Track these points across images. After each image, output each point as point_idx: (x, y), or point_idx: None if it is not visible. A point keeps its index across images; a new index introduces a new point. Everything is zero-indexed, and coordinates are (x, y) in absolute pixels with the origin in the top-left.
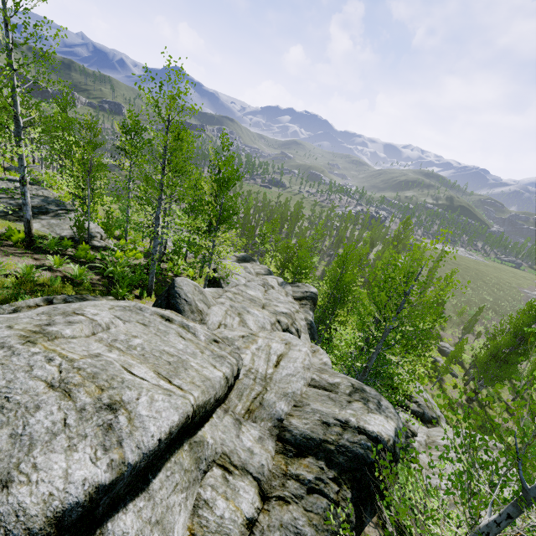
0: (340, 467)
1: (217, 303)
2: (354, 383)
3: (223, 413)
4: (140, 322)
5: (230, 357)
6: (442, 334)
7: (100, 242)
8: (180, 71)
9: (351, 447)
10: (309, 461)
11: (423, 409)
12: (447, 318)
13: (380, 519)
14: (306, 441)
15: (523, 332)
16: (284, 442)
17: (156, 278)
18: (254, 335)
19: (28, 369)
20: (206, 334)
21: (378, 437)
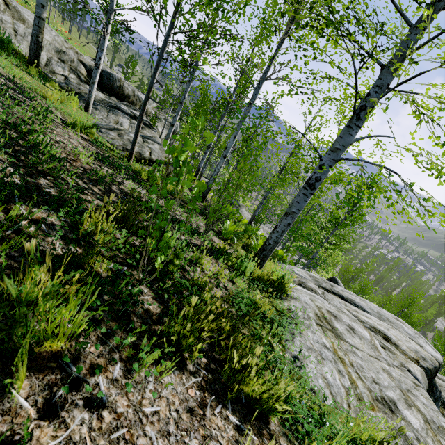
0: None
1: None
2: None
3: None
4: None
5: None
6: None
7: None
8: None
9: None
10: None
11: None
12: None
13: None
14: None
15: None
16: None
17: None
18: None
19: (377, 309)
20: None
21: None
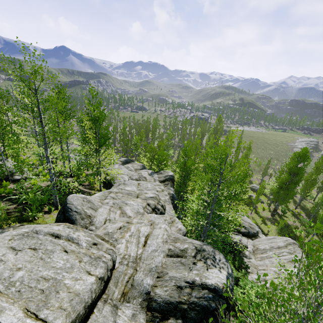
0: (193, 321)
1: (103, 204)
2: (197, 246)
3: (102, 304)
4: (32, 247)
5: (106, 254)
6: (251, 179)
7: (20, 176)
8: (34, 53)
9: (198, 302)
10: (171, 322)
11: (248, 230)
12: (251, 175)
13: (234, 311)
14: (167, 306)
15: (293, 170)
16: (152, 311)
17: (64, 192)
18: (129, 223)
19: None
20: (87, 240)
21: (215, 288)
